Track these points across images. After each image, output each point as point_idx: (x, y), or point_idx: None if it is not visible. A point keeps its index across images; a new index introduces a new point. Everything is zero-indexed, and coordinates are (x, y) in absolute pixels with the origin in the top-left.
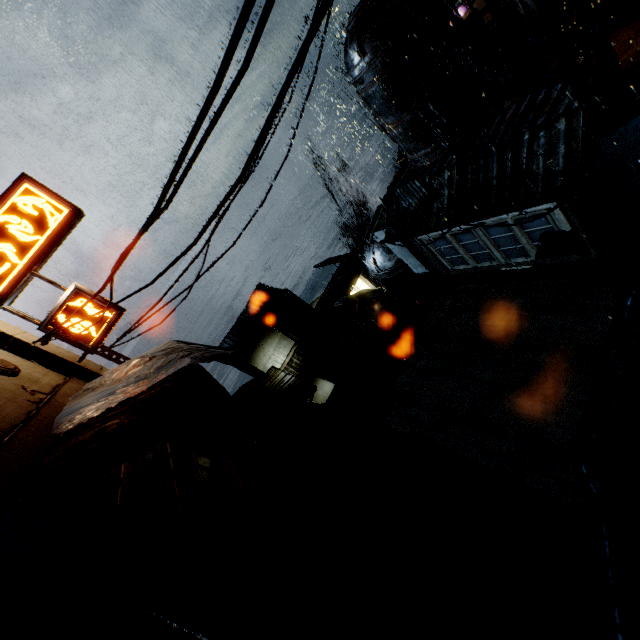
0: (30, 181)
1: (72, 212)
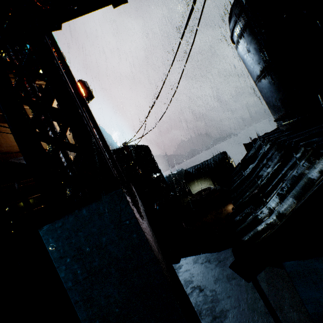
0: (79, 83)
1: (85, 96)
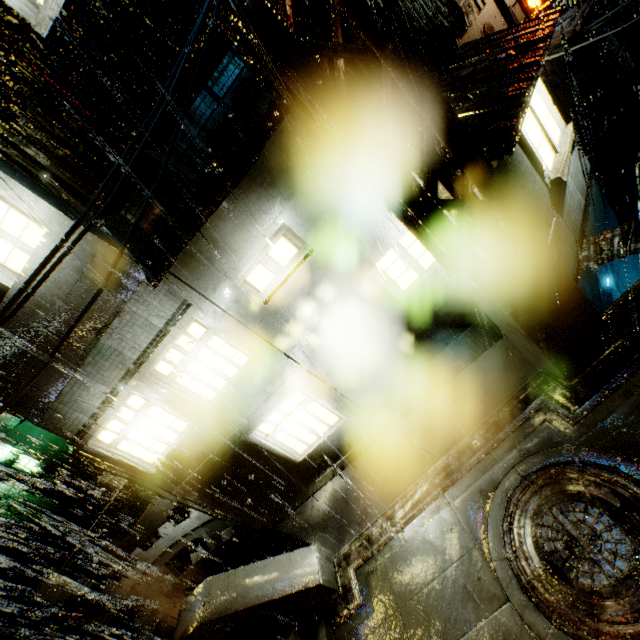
0: None
1: None
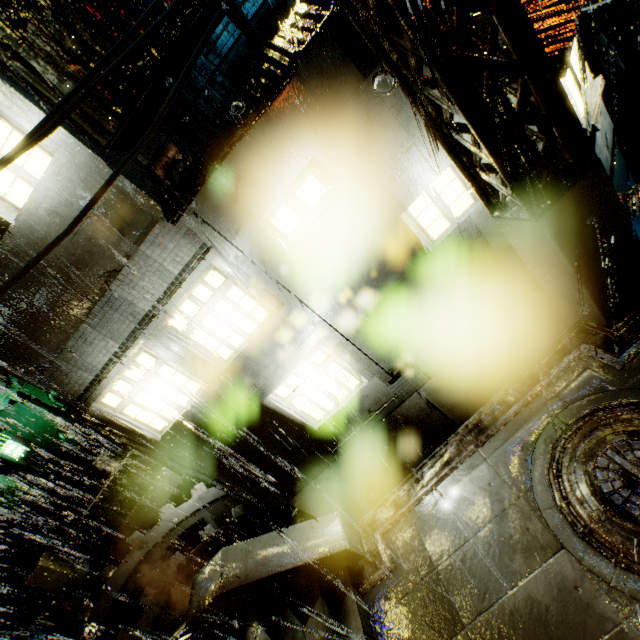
0: None
1: None
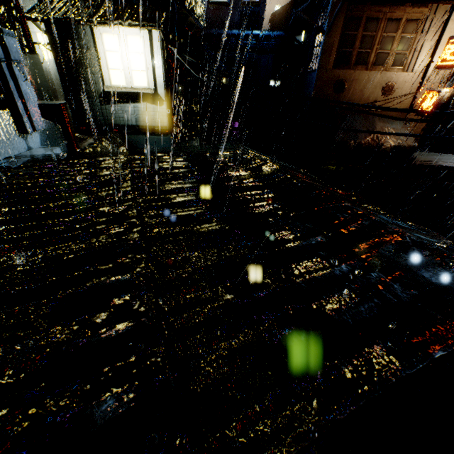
0: None
1: None
